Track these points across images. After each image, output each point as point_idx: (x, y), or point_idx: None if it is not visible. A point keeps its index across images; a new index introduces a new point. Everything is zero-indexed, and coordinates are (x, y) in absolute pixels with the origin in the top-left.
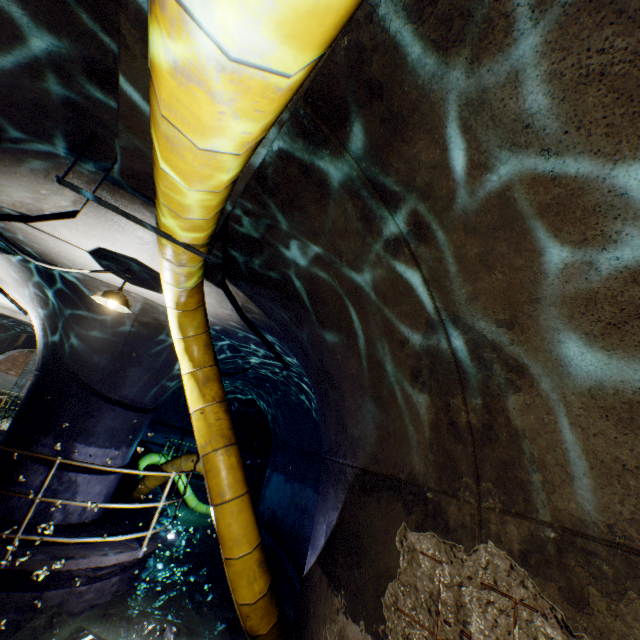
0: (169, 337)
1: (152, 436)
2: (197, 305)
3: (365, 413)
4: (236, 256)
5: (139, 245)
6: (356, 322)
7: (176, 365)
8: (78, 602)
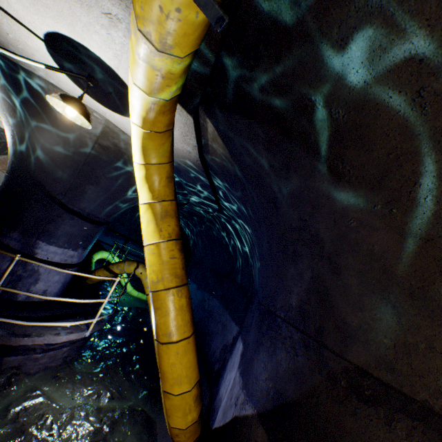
0: (125, 164)
1: (104, 238)
2: (166, 128)
3: (380, 304)
4: (229, 66)
5: (104, 30)
6: (428, 182)
7: (128, 191)
8: (34, 365)
